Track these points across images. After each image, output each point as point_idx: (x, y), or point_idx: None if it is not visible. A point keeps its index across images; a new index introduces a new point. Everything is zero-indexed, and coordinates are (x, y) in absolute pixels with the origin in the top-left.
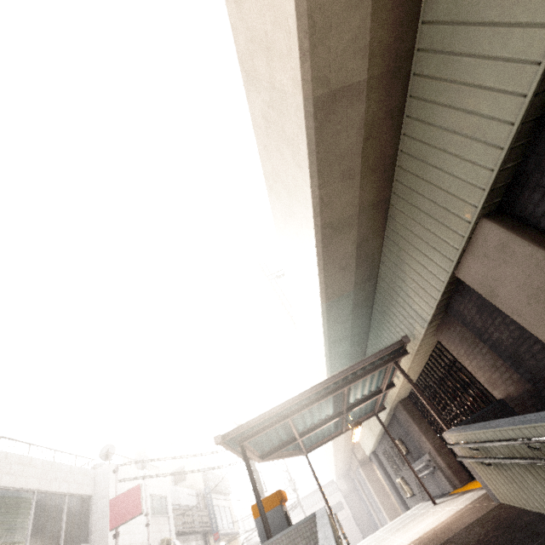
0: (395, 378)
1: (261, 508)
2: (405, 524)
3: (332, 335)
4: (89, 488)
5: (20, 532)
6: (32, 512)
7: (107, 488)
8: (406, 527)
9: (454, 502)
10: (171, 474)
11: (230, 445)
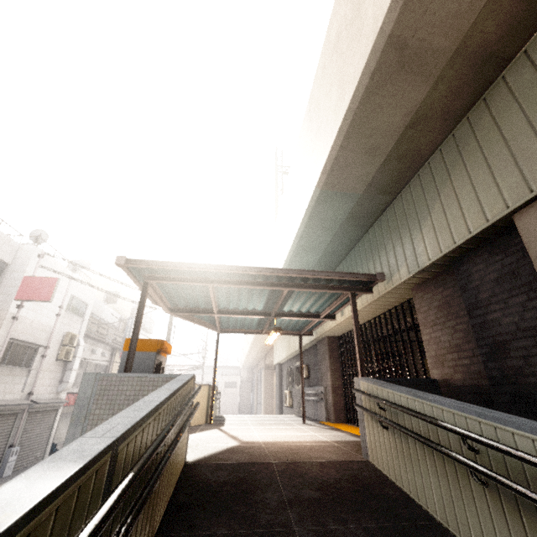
0: (339, 314)
1: (133, 345)
2: (270, 423)
3: (305, 238)
4: (8, 256)
5: None
6: None
7: (26, 266)
8: (269, 426)
9: (321, 432)
10: (93, 287)
11: (137, 277)
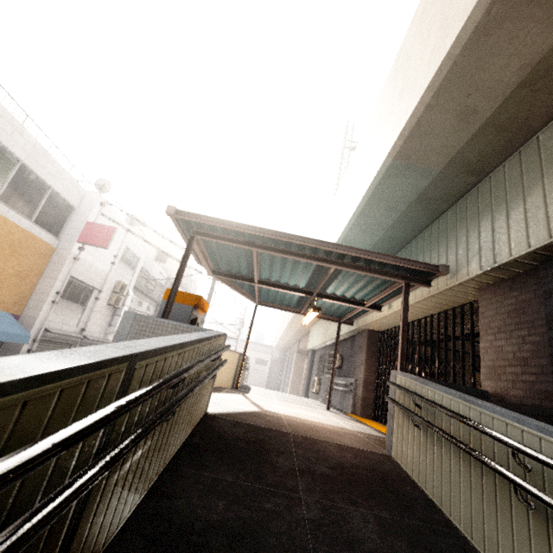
0: (386, 307)
1: (172, 295)
2: (294, 402)
3: (364, 218)
4: (75, 201)
5: None
6: (12, 175)
7: (89, 212)
8: (292, 404)
9: (344, 420)
10: (145, 241)
11: (184, 231)
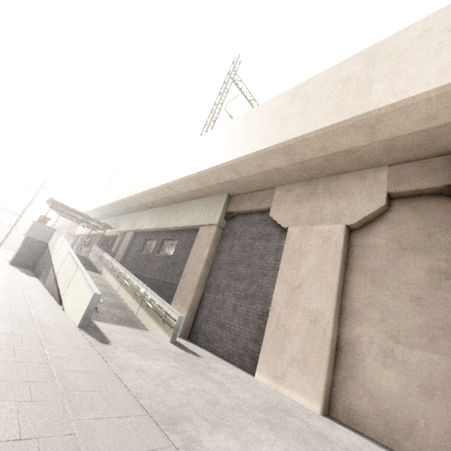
0: (106, 230)
1: (44, 218)
2: None
3: (105, 208)
4: None
5: None
6: None
7: None
8: None
9: None
10: None
11: (49, 200)
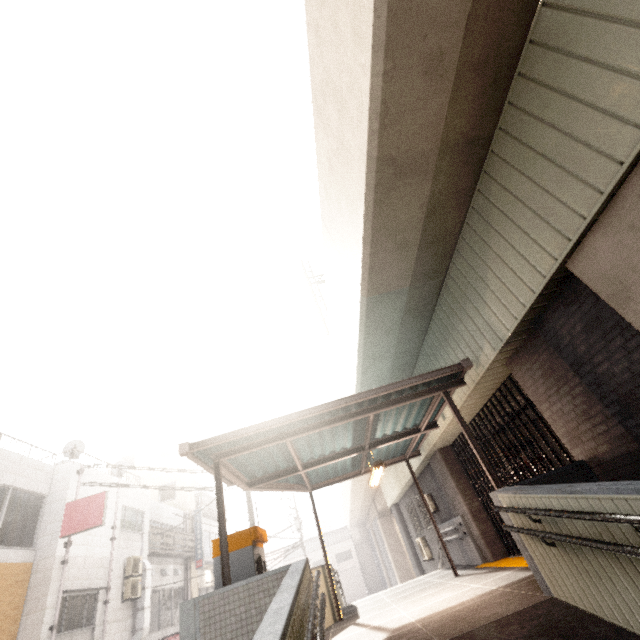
0: (440, 418)
1: (223, 546)
2: (415, 592)
3: (369, 349)
4: (44, 486)
5: None
6: None
7: (66, 489)
8: (415, 597)
9: (482, 579)
10: (147, 487)
11: (204, 460)
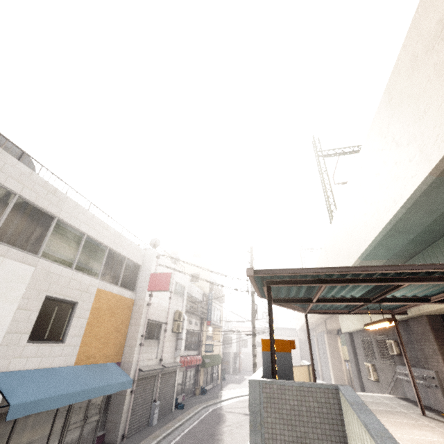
0: None
1: (272, 347)
2: (382, 411)
3: (401, 223)
4: (140, 260)
5: (96, 267)
6: (105, 259)
7: (151, 265)
8: (387, 418)
9: None
10: (192, 276)
11: (255, 281)
